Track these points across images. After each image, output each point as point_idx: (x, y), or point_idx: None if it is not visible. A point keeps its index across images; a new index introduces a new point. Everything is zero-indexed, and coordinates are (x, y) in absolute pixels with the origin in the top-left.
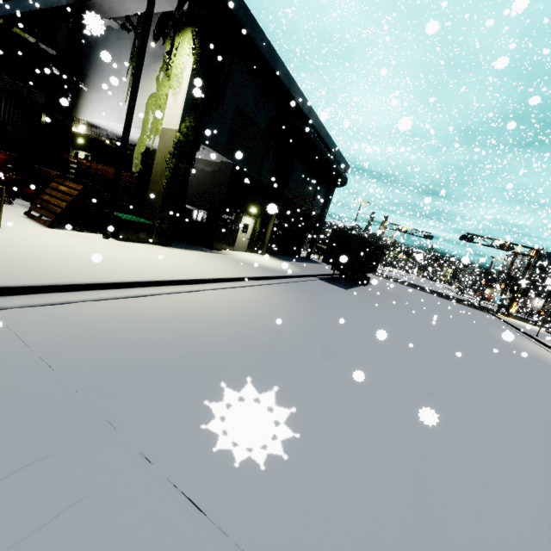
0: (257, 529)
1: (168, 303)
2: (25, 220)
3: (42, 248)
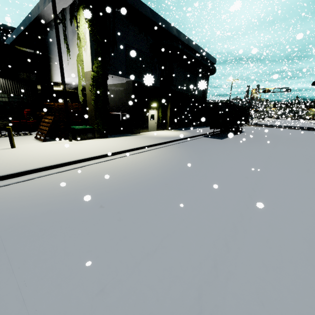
0: (62, 310)
1: (89, 170)
2: (34, 141)
3: (30, 153)
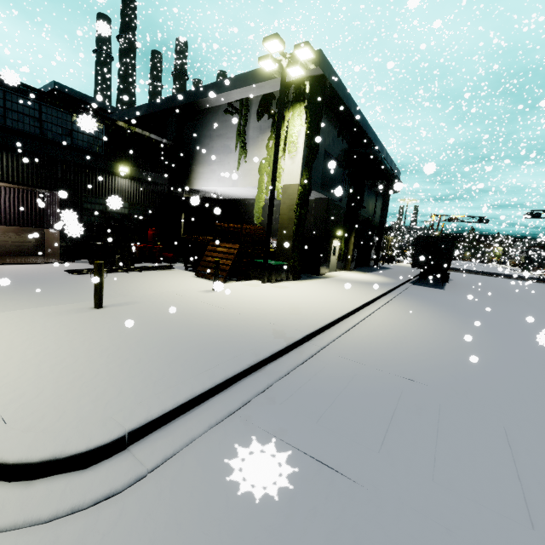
0: None
1: (376, 327)
2: (202, 280)
3: (262, 300)
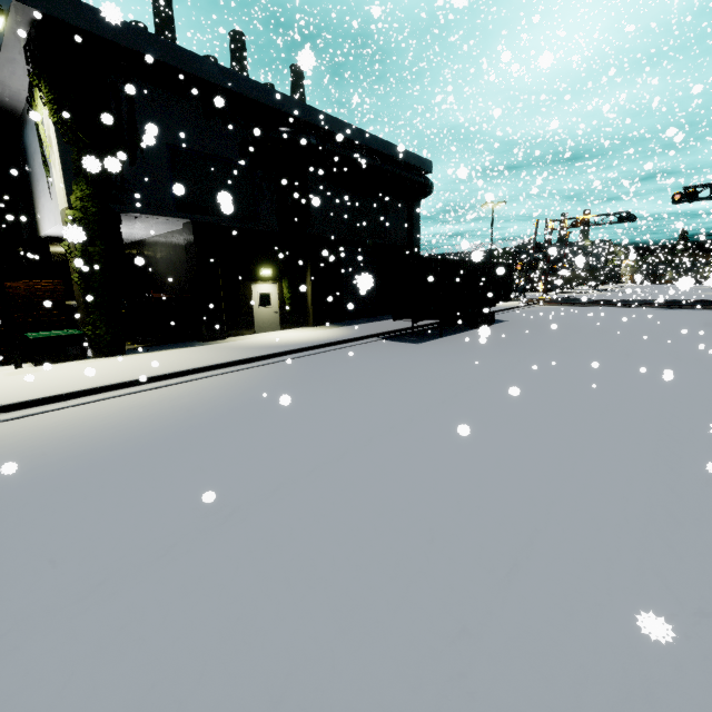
0: None
1: None
2: None
3: None
